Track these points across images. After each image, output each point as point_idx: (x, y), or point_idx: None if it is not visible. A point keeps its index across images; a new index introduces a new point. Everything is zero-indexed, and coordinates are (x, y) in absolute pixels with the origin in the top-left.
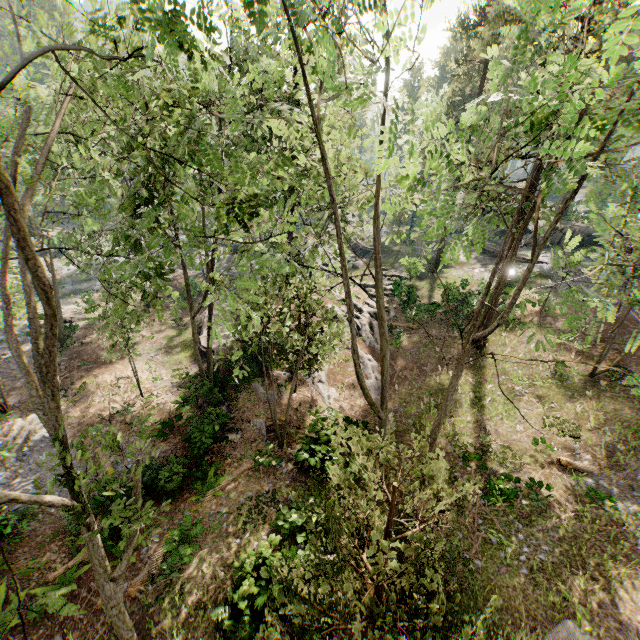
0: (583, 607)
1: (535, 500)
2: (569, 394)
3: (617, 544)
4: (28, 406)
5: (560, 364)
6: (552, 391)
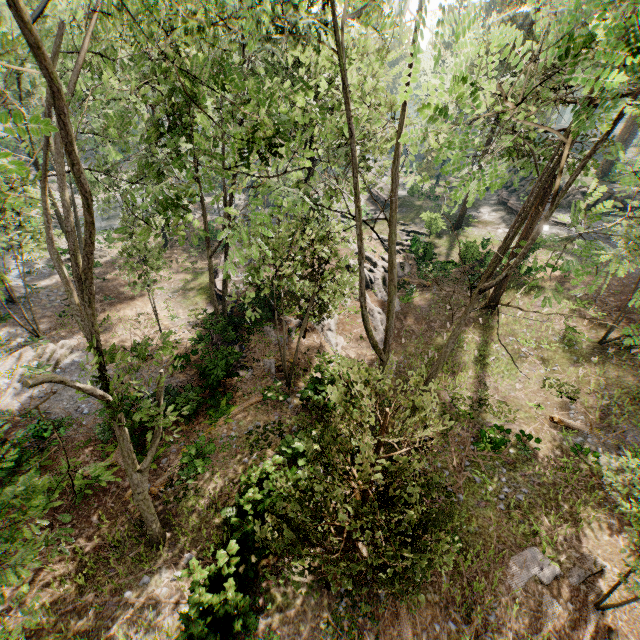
0: (550, 539)
1: (522, 450)
2: (574, 359)
3: (593, 493)
4: (58, 333)
5: (570, 330)
6: (557, 355)
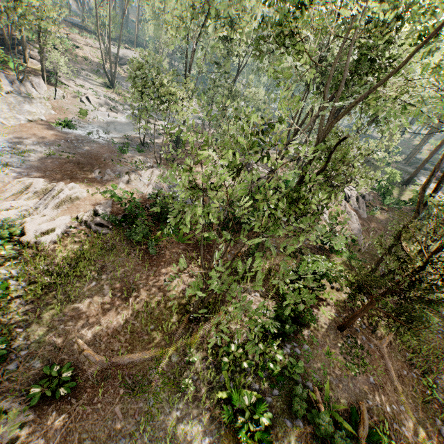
0: None
1: None
2: None
3: None
4: (167, 167)
5: None
6: None
